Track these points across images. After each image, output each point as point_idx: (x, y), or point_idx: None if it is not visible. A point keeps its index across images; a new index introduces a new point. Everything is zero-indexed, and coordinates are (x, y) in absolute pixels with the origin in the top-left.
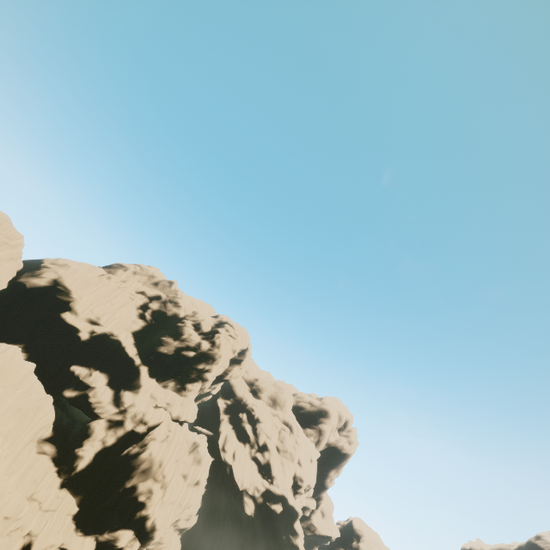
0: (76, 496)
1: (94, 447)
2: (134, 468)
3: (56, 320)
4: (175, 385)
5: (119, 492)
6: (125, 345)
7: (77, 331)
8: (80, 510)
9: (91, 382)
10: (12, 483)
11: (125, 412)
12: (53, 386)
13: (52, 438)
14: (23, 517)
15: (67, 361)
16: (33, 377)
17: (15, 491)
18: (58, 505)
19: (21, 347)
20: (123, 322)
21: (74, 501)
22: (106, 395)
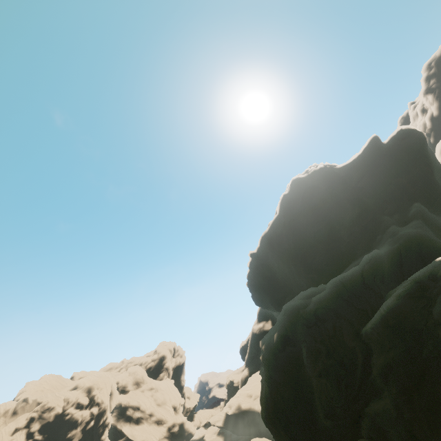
0: None
1: None
2: None
3: None
4: None
5: None
6: None
7: None
8: None
9: None
10: None
11: None
12: None
13: None
14: None
15: None
16: None
17: None
18: None
19: None
20: None
21: None
22: None
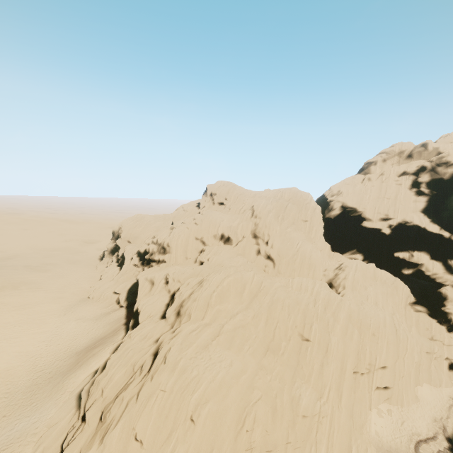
0: None
1: None
2: None
3: (361, 229)
4: None
5: None
6: (423, 226)
7: (379, 230)
8: None
9: (417, 261)
10: (414, 332)
11: None
12: (391, 268)
13: (417, 301)
14: (437, 351)
15: (388, 251)
16: (378, 270)
17: (420, 337)
18: None
19: (355, 251)
20: (406, 207)
21: None
22: (437, 267)
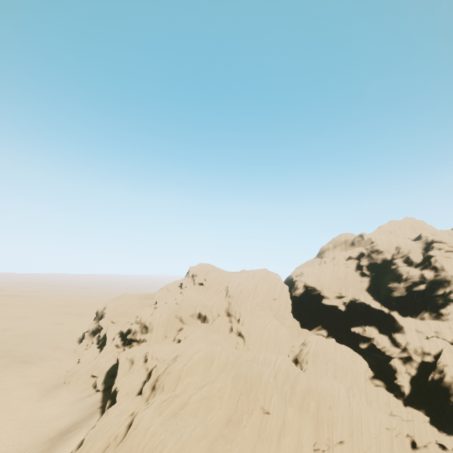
0: (419, 410)
1: (404, 378)
2: (447, 388)
3: (322, 306)
4: (430, 314)
5: (451, 405)
6: (368, 303)
7: (336, 307)
8: (431, 418)
9: (369, 335)
10: (375, 407)
11: (406, 349)
12: (351, 343)
13: (375, 376)
14: (396, 427)
15: (346, 326)
16: (338, 345)
17: (379, 412)
18: (412, 417)
19: (320, 327)
20: (355, 286)
21: (420, 413)
22: (384, 341)
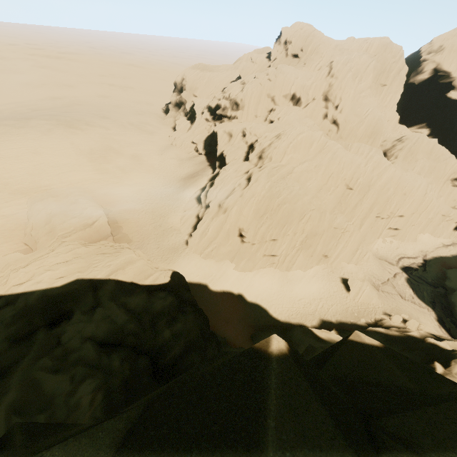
0: None
1: None
2: None
3: (443, 101)
4: None
5: None
6: None
7: None
8: None
9: None
10: (441, 201)
11: None
12: (453, 146)
13: None
14: (452, 216)
15: None
16: (438, 146)
17: (443, 204)
18: None
19: (424, 125)
20: None
21: None
22: None
